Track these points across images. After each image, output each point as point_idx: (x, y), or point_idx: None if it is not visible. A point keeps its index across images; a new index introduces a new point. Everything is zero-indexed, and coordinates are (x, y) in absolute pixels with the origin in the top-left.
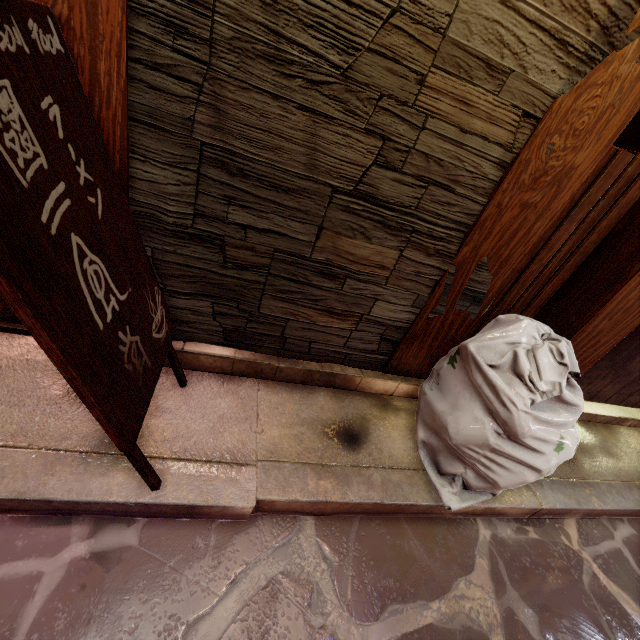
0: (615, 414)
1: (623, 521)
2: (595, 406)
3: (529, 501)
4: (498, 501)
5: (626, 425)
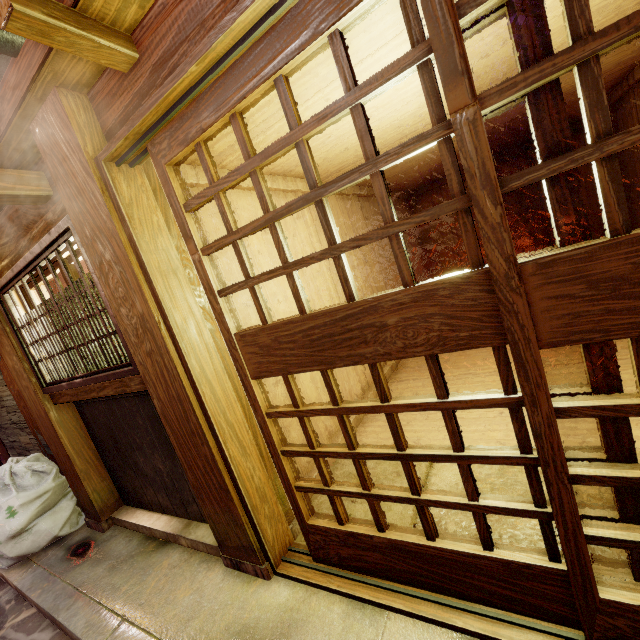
0: (168, 528)
1: (55, 630)
2: (162, 519)
3: (15, 577)
4: (7, 571)
5: (186, 545)
